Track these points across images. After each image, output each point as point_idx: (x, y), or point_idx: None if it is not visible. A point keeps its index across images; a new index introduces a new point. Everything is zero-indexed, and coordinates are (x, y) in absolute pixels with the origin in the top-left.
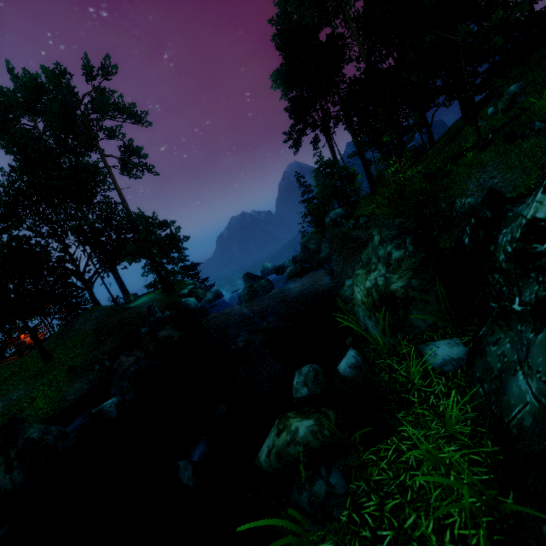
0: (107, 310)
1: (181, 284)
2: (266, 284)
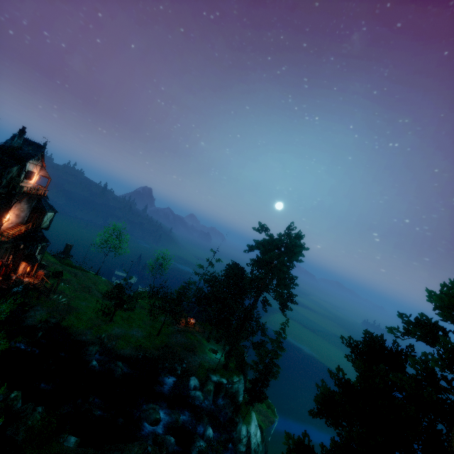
0: (186, 342)
1: (233, 373)
2: (151, 418)
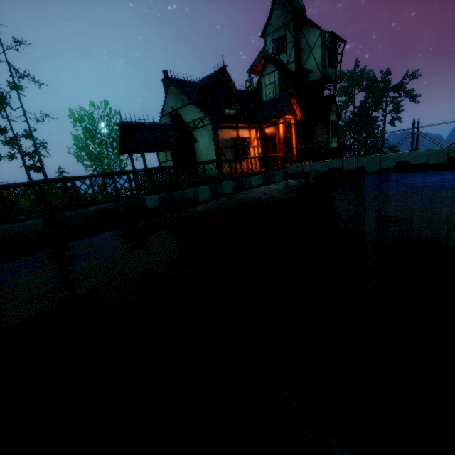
0: None
1: None
2: None
